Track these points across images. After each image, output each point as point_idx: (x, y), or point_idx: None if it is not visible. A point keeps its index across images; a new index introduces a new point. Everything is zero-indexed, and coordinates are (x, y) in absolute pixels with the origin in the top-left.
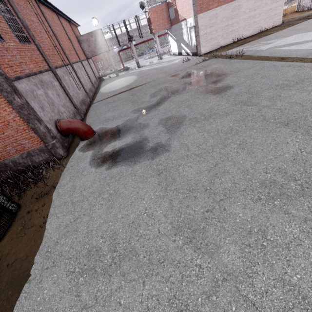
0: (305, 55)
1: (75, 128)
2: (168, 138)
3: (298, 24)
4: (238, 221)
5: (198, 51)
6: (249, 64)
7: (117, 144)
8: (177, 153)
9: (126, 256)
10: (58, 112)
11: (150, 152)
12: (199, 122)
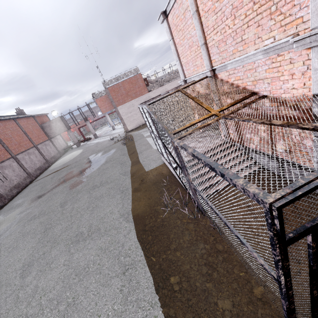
0: (141, 152)
1: None
2: (3, 236)
3: None
4: None
5: (126, 129)
6: (120, 154)
7: None
8: None
9: None
10: None
11: None
12: (30, 221)
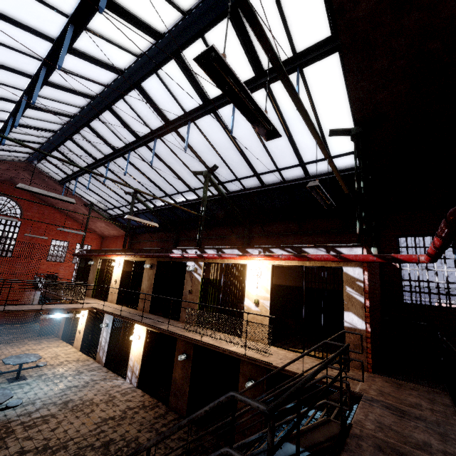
0: None
1: None
2: None
3: None
4: None
5: None
6: None
7: None
8: None
9: None
10: None
11: None
12: None
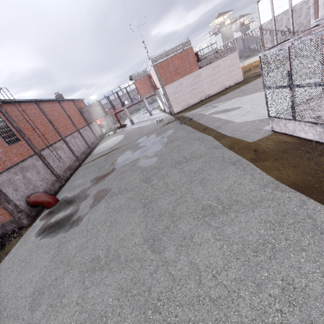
0: (217, 127)
1: (40, 201)
2: (87, 212)
3: (250, 82)
4: (61, 287)
5: (172, 112)
6: (185, 132)
7: (60, 215)
8: (80, 227)
9: (0, 311)
10: (33, 188)
11: (69, 225)
12: (112, 197)
